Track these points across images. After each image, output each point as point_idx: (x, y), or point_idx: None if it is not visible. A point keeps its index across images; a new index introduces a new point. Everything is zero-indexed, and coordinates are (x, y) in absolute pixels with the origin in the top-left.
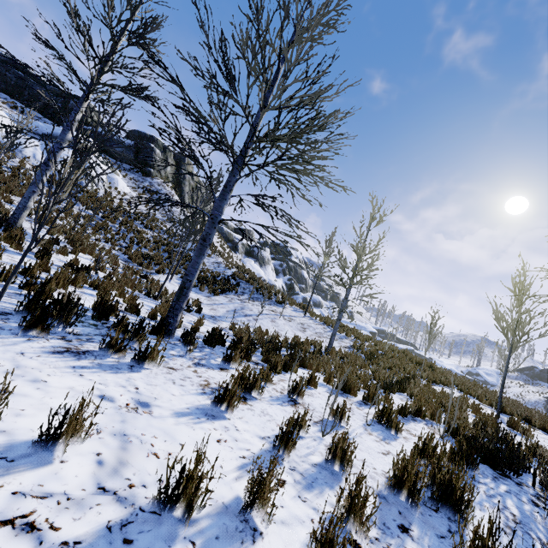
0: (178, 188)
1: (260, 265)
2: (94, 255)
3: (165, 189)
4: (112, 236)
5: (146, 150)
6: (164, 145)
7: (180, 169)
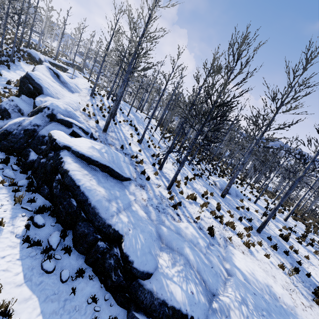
0: None
1: None
2: None
3: None
4: None
5: None
6: None
7: None
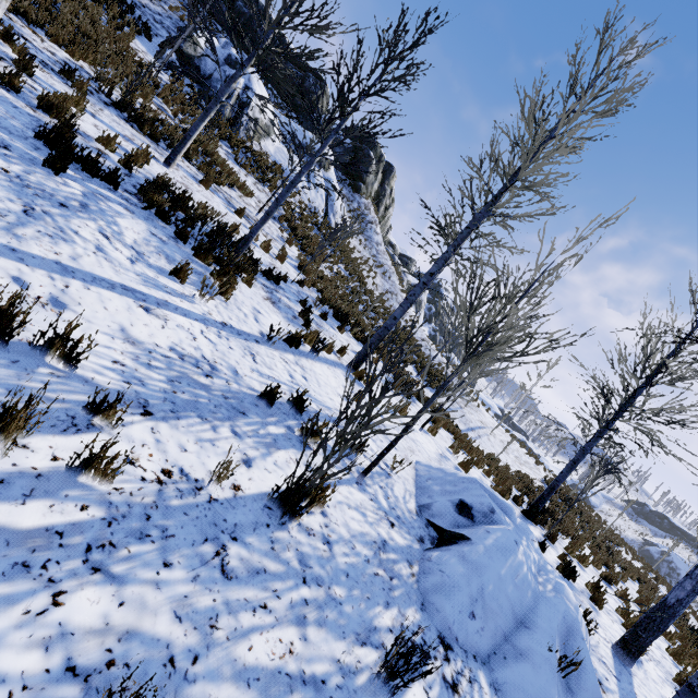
0: (374, 207)
1: (416, 309)
2: (384, 352)
3: (370, 214)
4: (364, 306)
5: (364, 159)
6: (381, 154)
7: (383, 183)
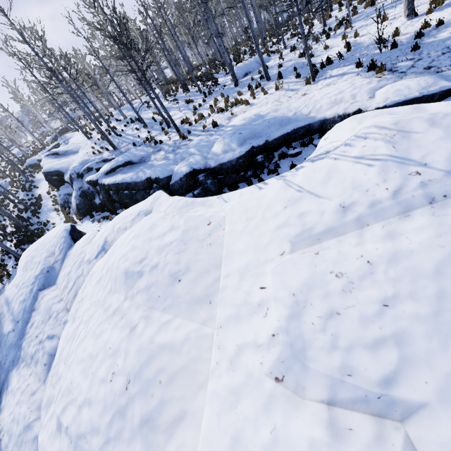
0: None
1: None
2: None
3: None
4: None
5: None
6: None
7: None
